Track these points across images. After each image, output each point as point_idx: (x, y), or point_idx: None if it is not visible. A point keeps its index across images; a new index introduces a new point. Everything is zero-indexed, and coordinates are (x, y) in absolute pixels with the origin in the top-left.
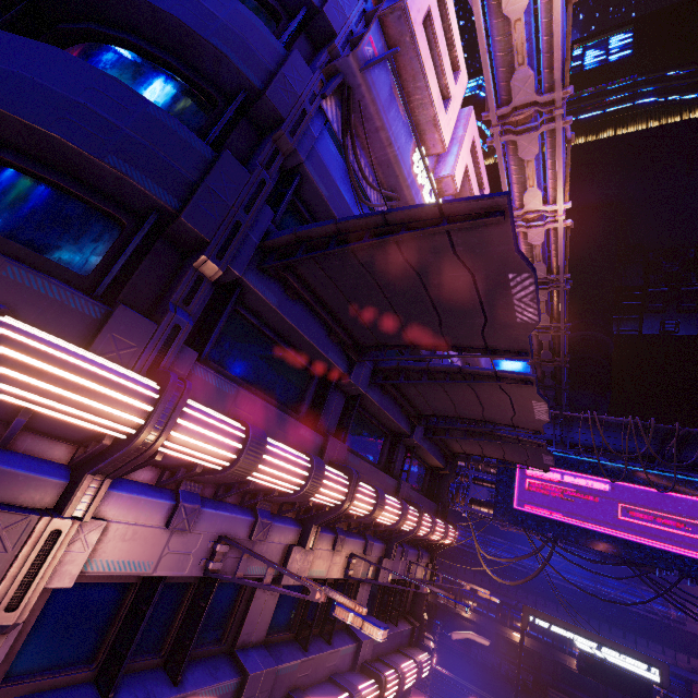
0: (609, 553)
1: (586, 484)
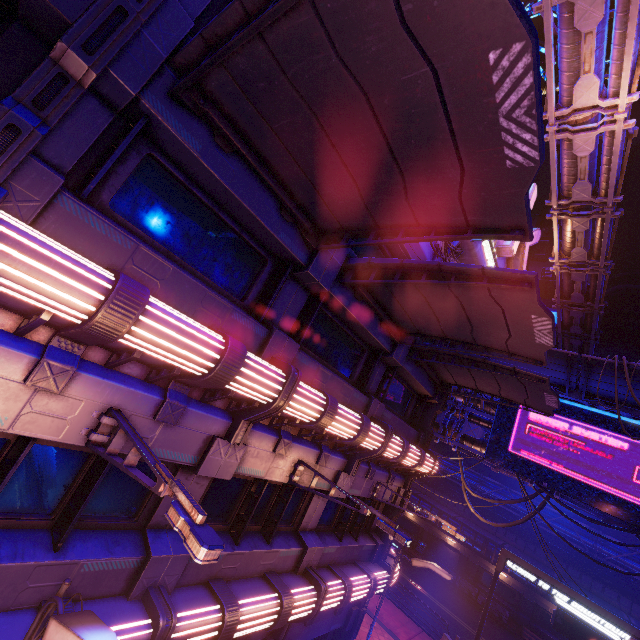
0: (613, 516)
1: (598, 439)
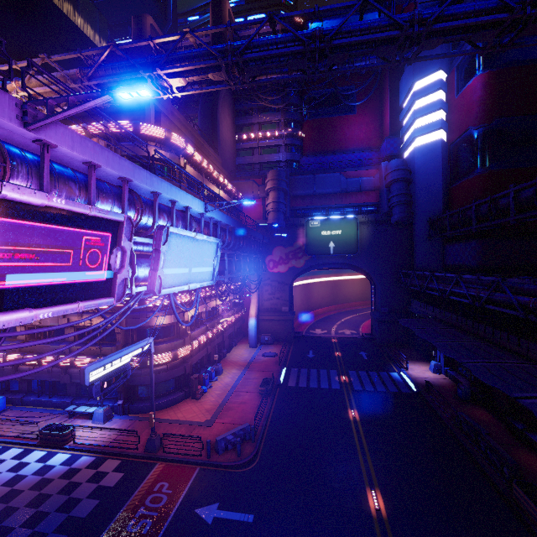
0: None
1: None
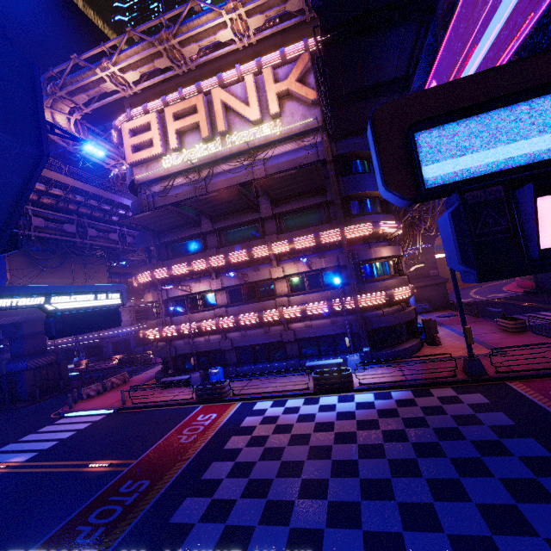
0: None
1: None
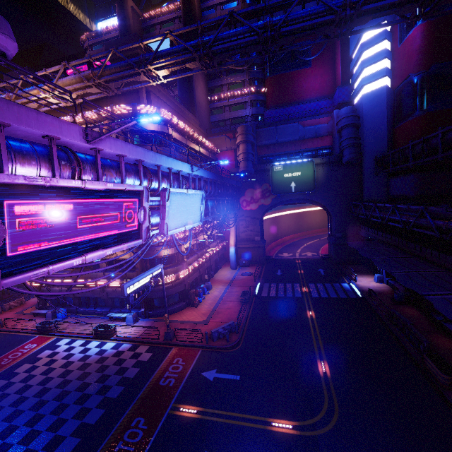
0: None
1: None
